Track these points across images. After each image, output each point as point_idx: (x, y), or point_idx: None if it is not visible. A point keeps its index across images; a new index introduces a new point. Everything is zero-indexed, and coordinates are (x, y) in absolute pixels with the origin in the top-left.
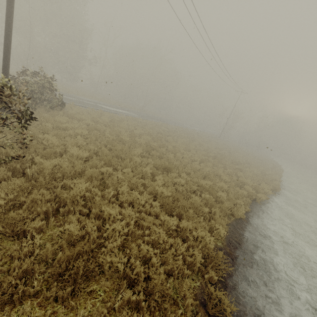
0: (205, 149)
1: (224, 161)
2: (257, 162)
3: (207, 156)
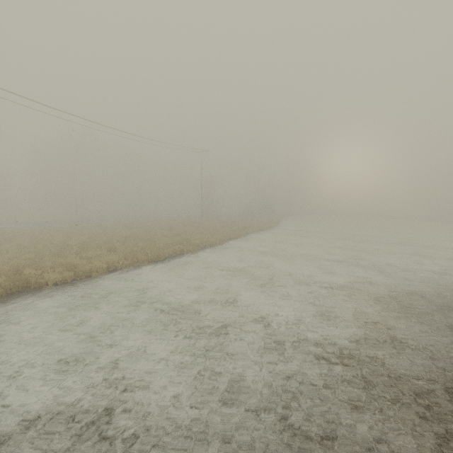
0: (98, 238)
1: (94, 244)
2: (212, 230)
3: (64, 246)
